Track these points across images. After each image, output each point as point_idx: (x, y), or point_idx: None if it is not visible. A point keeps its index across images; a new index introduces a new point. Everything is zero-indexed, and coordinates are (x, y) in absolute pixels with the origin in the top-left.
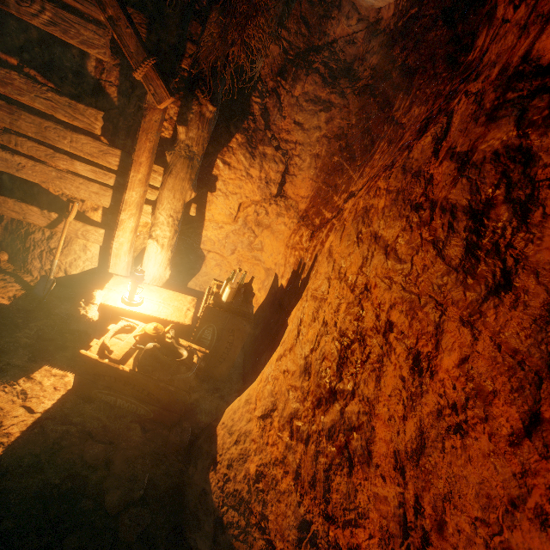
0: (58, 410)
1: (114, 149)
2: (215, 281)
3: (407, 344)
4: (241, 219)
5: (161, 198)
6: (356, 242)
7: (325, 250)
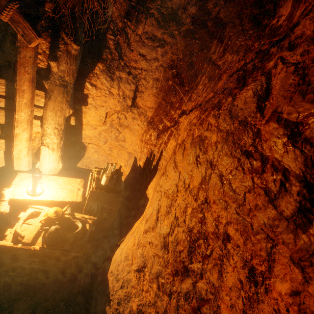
0: None
1: None
2: (95, 168)
3: (243, 256)
4: (108, 123)
5: (45, 116)
6: (195, 163)
7: (168, 149)
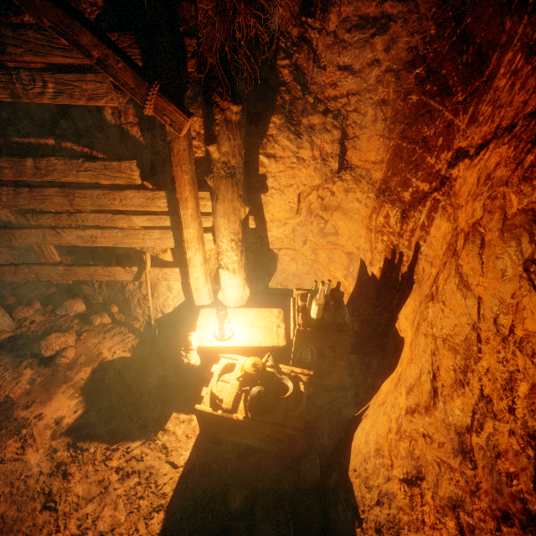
0: (195, 460)
1: (158, 192)
2: (296, 291)
3: None
4: (304, 210)
5: (216, 227)
6: (524, 278)
7: (432, 239)
